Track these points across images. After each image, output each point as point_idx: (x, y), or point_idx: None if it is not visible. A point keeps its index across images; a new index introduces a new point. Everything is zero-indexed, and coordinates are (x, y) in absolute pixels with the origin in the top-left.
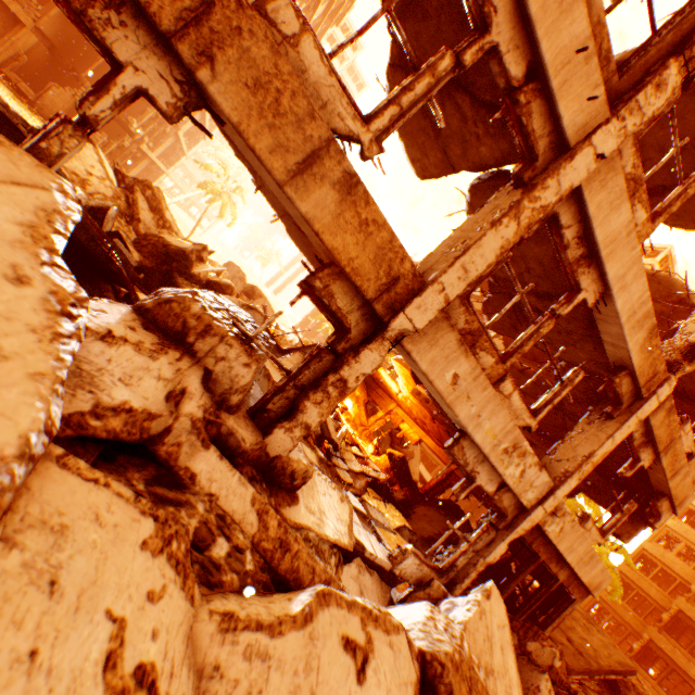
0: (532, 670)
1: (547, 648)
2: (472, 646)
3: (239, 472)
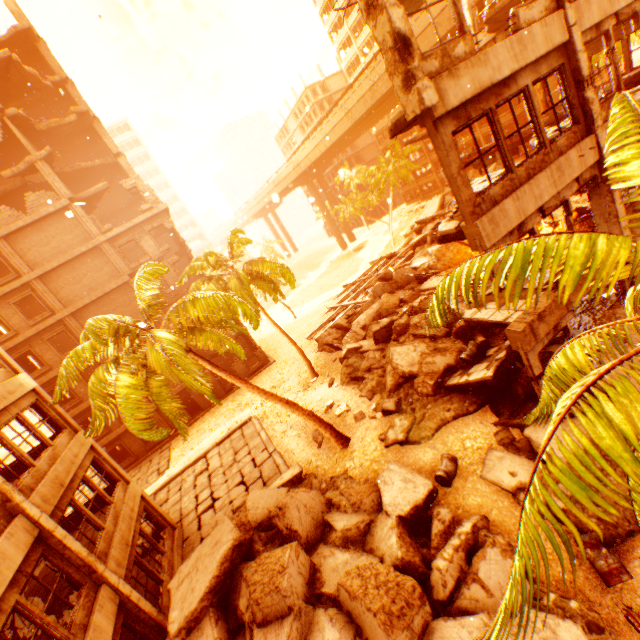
0: None
1: None
2: None
3: None
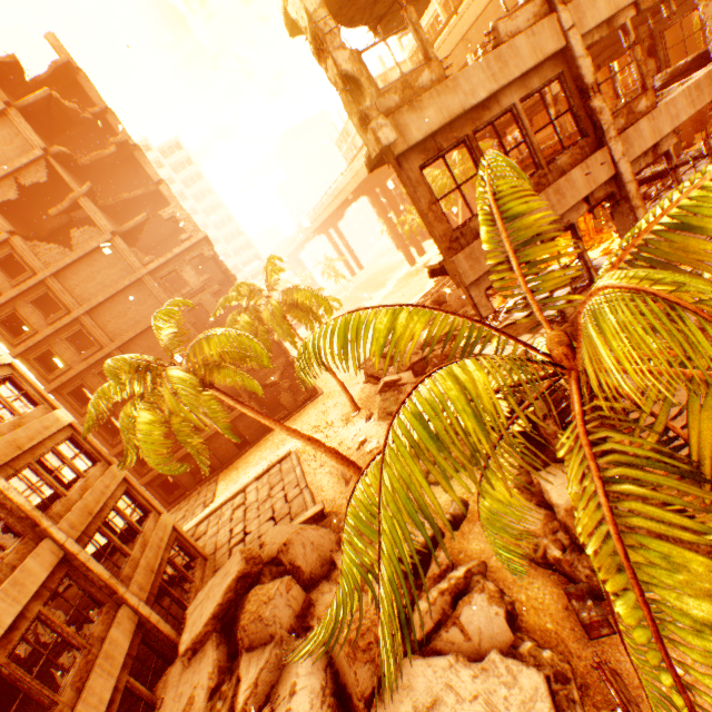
0: None
1: None
2: None
3: None
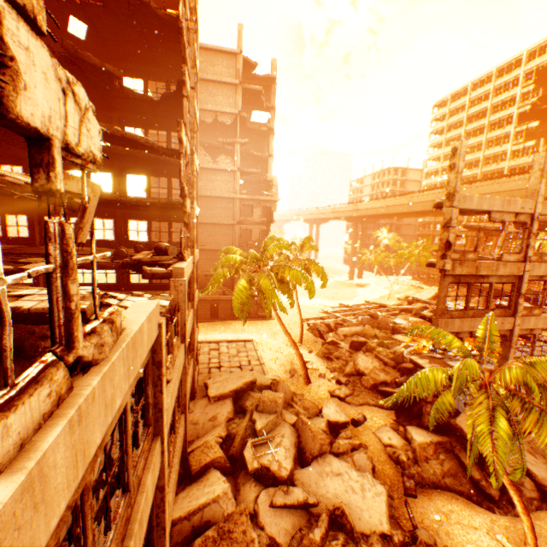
0: None
1: None
2: None
3: None
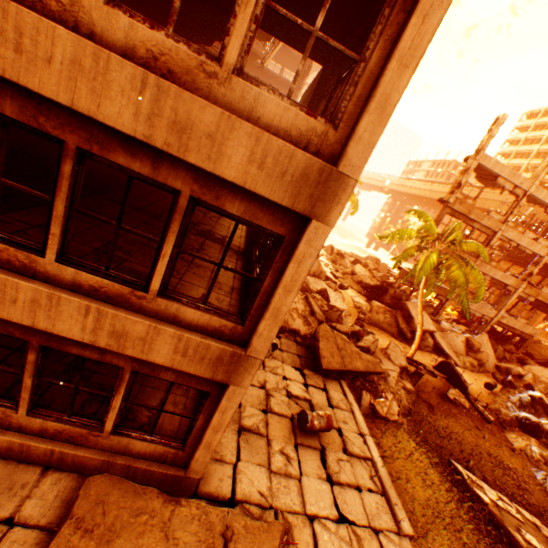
0: (496, 345)
1: (508, 346)
2: (477, 340)
3: (434, 322)
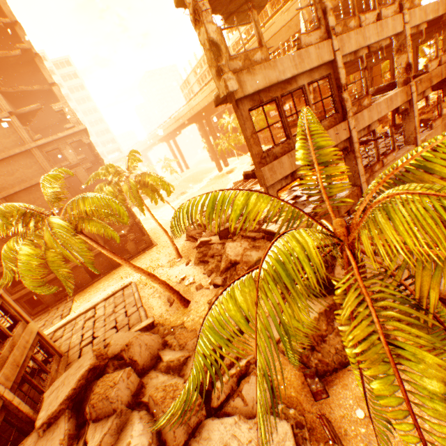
0: None
1: None
2: None
3: None
